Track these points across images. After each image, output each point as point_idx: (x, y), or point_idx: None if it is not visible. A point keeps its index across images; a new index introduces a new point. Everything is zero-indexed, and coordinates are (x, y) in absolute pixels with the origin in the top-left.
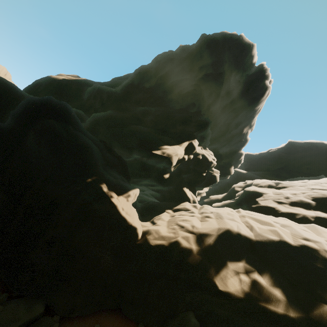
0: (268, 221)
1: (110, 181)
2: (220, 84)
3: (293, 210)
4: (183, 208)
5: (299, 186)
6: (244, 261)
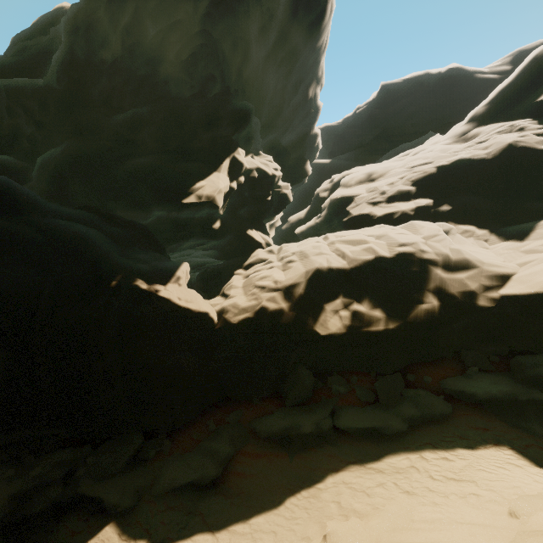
0: (361, 238)
1: (143, 272)
2: (244, 17)
3: (391, 209)
4: (256, 260)
5: (397, 167)
6: (341, 296)
